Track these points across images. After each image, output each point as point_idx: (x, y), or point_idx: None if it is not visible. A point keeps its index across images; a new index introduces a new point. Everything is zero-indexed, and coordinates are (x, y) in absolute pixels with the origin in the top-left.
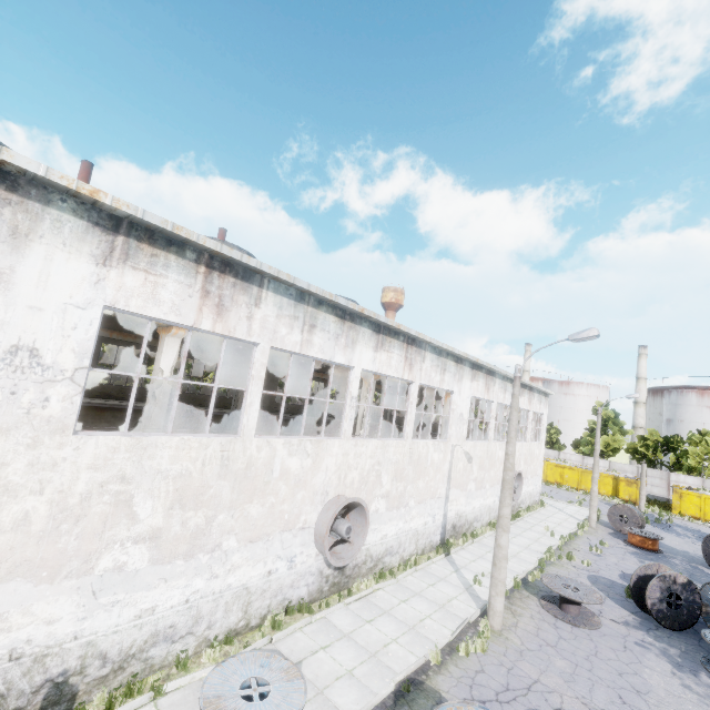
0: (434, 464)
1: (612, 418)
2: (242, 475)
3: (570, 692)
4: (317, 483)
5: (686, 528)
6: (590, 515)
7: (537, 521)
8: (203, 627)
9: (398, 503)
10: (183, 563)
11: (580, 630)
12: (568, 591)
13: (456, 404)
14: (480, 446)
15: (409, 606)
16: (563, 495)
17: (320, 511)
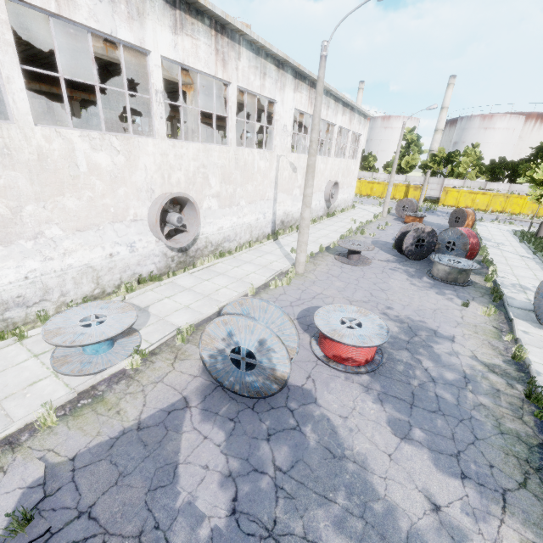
0: (261, 171)
1: (415, 141)
2: (37, 167)
3: (340, 296)
4: (138, 181)
5: (444, 212)
6: (384, 209)
7: (347, 217)
8: (56, 295)
9: (230, 202)
10: (2, 248)
11: (357, 267)
12: (353, 247)
13: (279, 115)
14: (304, 159)
15: (240, 269)
16: (369, 202)
17: (149, 207)
